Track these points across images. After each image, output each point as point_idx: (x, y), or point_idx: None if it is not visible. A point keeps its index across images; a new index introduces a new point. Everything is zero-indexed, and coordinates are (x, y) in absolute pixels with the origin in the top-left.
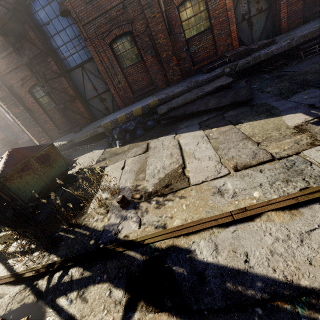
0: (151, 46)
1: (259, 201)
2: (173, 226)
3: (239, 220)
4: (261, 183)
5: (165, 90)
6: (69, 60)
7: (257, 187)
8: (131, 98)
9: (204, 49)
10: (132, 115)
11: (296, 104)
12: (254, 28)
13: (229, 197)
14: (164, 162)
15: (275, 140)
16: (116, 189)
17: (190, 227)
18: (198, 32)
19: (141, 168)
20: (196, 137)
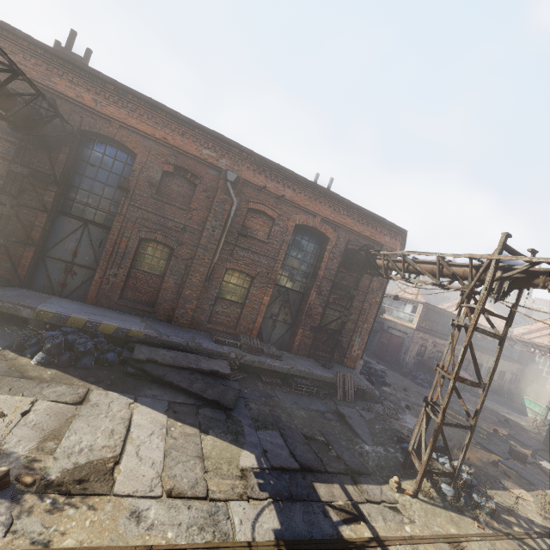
0: (182, 274)
1: (168, 543)
2: (61, 546)
3: None
4: (181, 522)
5: (161, 325)
6: (77, 206)
7: (176, 526)
8: (113, 301)
9: (227, 315)
10: (96, 327)
11: (258, 441)
12: (275, 330)
13: (144, 527)
14: (97, 440)
15: (221, 475)
16: None
17: None
18: (231, 299)
19: (57, 430)
20: (155, 422)
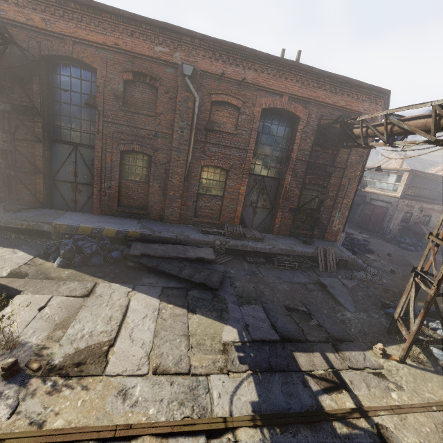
0: (163, 178)
1: (149, 419)
2: (52, 427)
3: (118, 437)
4: (163, 398)
5: (155, 224)
6: (65, 132)
7: (157, 402)
8: (114, 209)
9: (210, 209)
10: (101, 232)
11: (241, 316)
12: (256, 216)
13: (129, 405)
14: (96, 326)
15: (204, 350)
16: (12, 341)
17: (69, 433)
18: (211, 193)
19: (66, 320)
20: (149, 306)
